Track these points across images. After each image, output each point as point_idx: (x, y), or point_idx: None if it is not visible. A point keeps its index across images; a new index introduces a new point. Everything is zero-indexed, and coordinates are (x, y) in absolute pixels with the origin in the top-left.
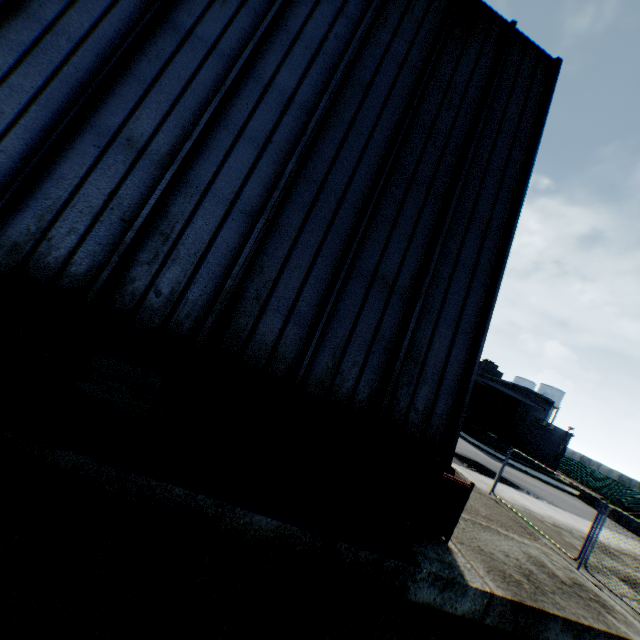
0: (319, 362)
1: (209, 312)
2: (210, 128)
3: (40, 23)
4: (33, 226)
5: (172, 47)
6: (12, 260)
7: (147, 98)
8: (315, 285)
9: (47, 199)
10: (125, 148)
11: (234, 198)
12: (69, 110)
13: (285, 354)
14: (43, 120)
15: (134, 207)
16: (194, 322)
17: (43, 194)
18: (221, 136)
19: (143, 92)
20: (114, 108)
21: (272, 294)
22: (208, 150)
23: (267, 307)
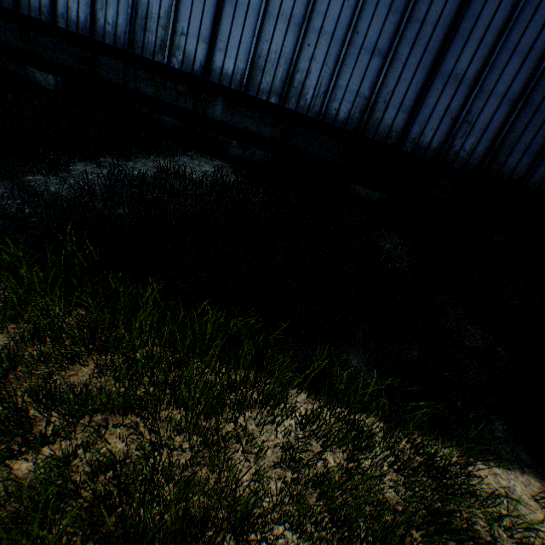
0: (535, 174)
1: (484, 156)
2: (496, 53)
3: (418, 22)
4: (418, 130)
5: (480, 5)
6: (411, 146)
7: (465, 47)
8: (541, 134)
9: (422, 117)
10: (453, 81)
11: (504, 94)
12: (433, 70)
13: (518, 172)
14: (420, 78)
15: (456, 112)
16: (477, 162)
17: (421, 115)
18: (502, 56)
19: (463, 44)
20: (449, 60)
21: (516, 143)
22: (494, 68)
23: (513, 150)
